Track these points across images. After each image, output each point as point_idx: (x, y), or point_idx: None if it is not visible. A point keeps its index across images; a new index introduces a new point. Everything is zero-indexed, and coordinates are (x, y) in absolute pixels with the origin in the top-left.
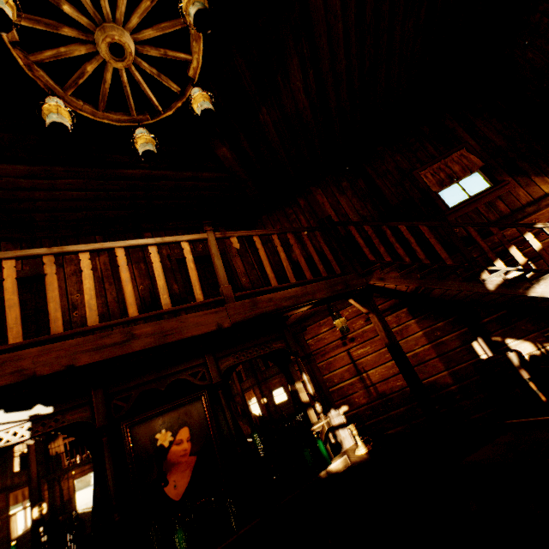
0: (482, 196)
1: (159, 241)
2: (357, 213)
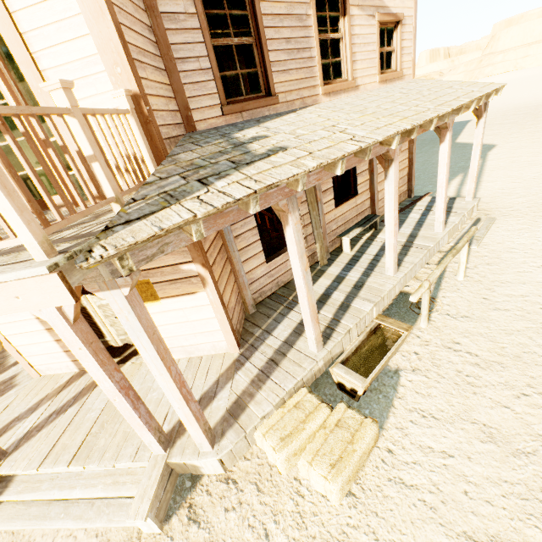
0: None
1: None
2: None
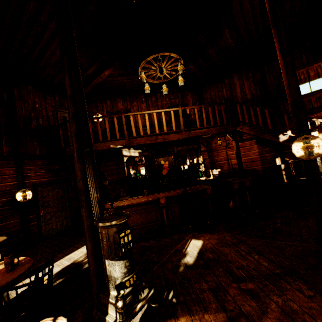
0: (316, 93)
1: (164, 110)
2: (250, 92)
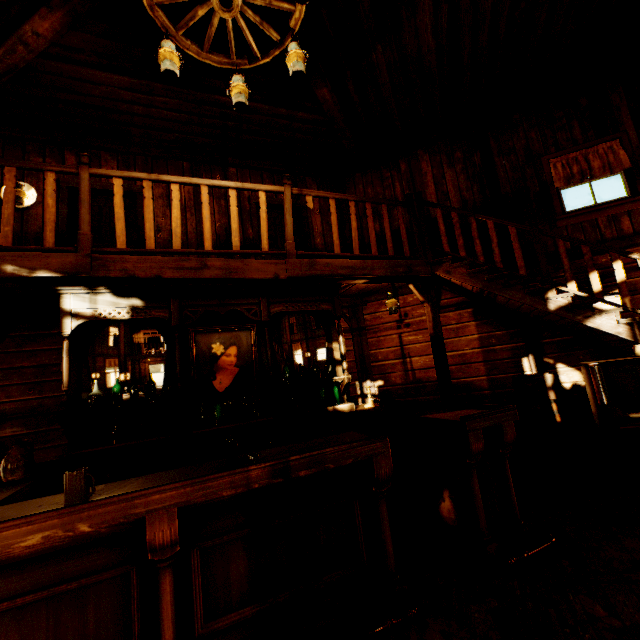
0: (609, 206)
1: (239, 186)
2: (459, 193)
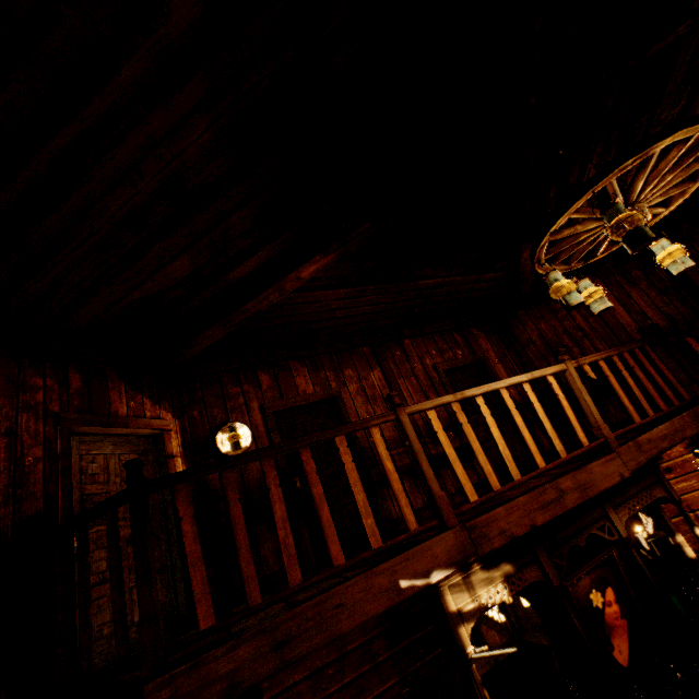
0: None
1: (530, 377)
2: (658, 310)
